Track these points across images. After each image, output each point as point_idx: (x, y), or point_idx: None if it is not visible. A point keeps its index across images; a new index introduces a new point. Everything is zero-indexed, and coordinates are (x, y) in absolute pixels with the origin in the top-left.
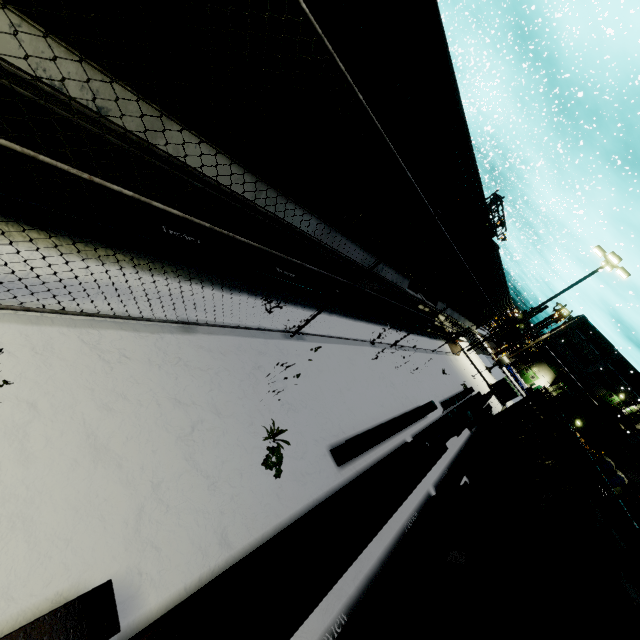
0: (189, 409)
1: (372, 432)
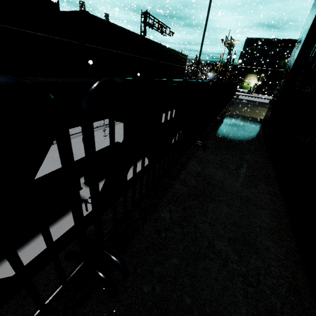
0: None
1: None
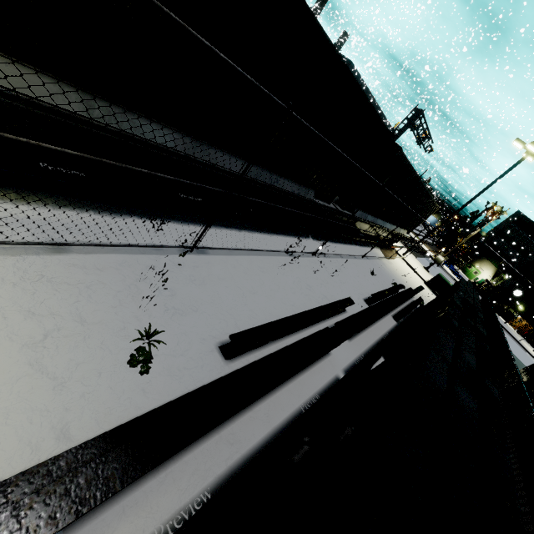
0: (44, 319)
1: (264, 327)
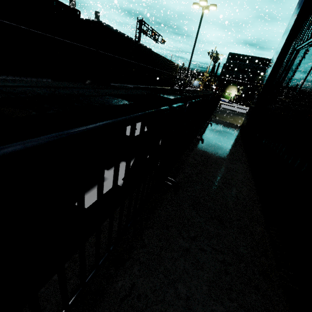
0: None
1: None
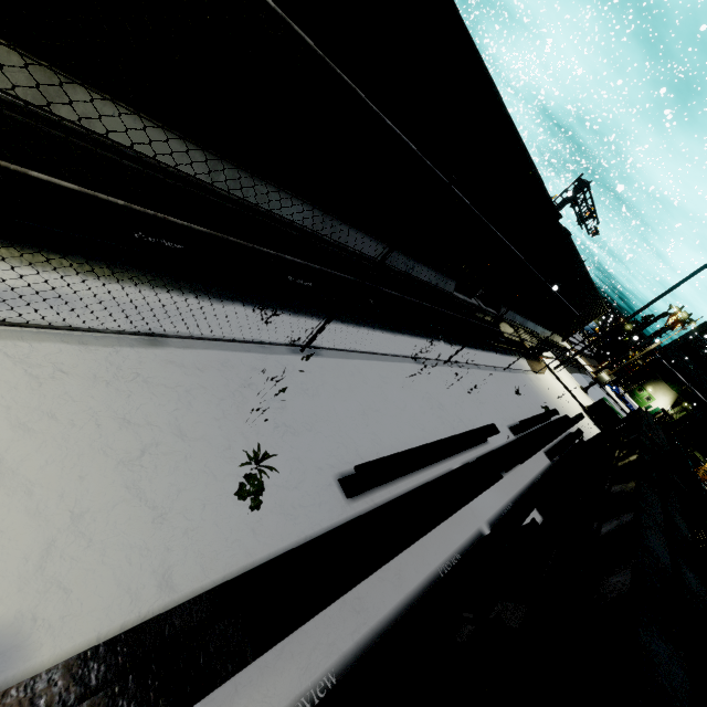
0: (141, 430)
1: (395, 458)
